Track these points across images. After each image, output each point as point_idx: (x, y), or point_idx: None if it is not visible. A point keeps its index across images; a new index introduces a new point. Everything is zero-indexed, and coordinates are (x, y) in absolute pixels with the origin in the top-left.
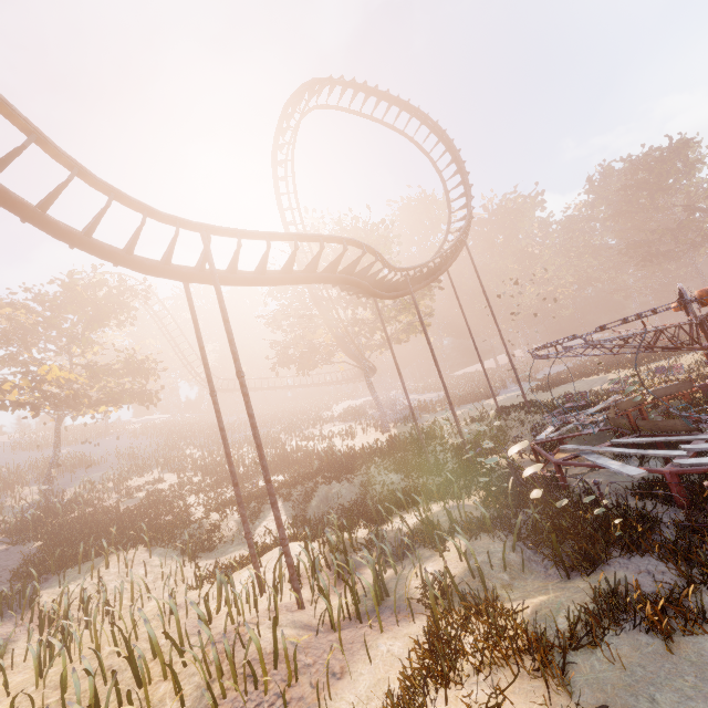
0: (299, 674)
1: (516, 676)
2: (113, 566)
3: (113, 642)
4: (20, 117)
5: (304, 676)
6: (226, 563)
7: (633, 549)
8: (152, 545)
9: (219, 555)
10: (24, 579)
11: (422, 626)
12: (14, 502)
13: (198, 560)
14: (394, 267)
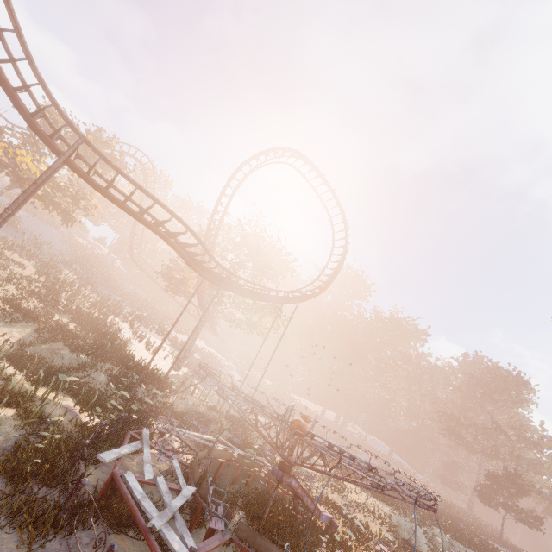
0: None
1: None
2: None
3: None
4: (14, 19)
5: None
6: None
7: (9, 476)
8: None
9: None
10: None
11: None
12: None
13: None
14: (218, 263)
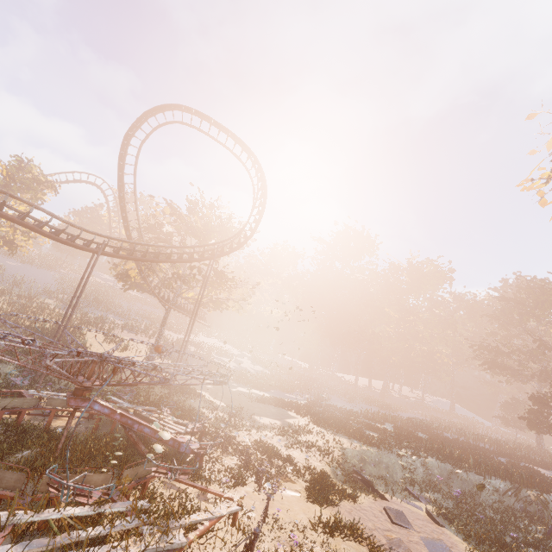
0: None
1: None
2: None
3: None
4: None
5: None
6: None
7: None
8: None
9: None
10: None
11: None
12: None
13: None
14: (81, 228)
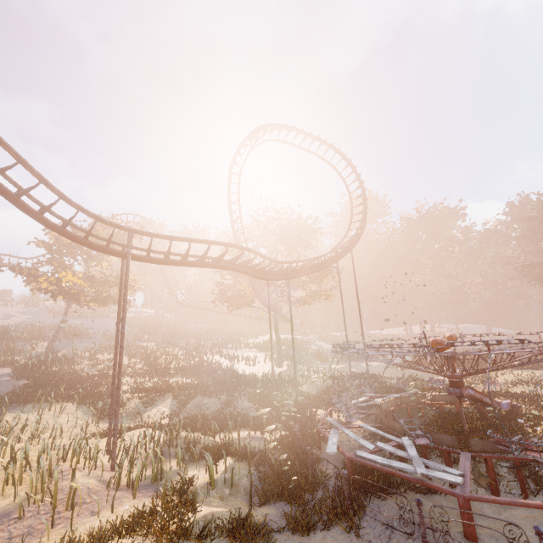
0: (77, 505)
1: (152, 542)
2: (53, 410)
3: (10, 455)
4: (36, 173)
5: (79, 508)
6: None
7: (288, 498)
8: (81, 404)
9: None
10: (0, 403)
11: (157, 503)
12: (31, 350)
13: (102, 422)
14: (275, 261)
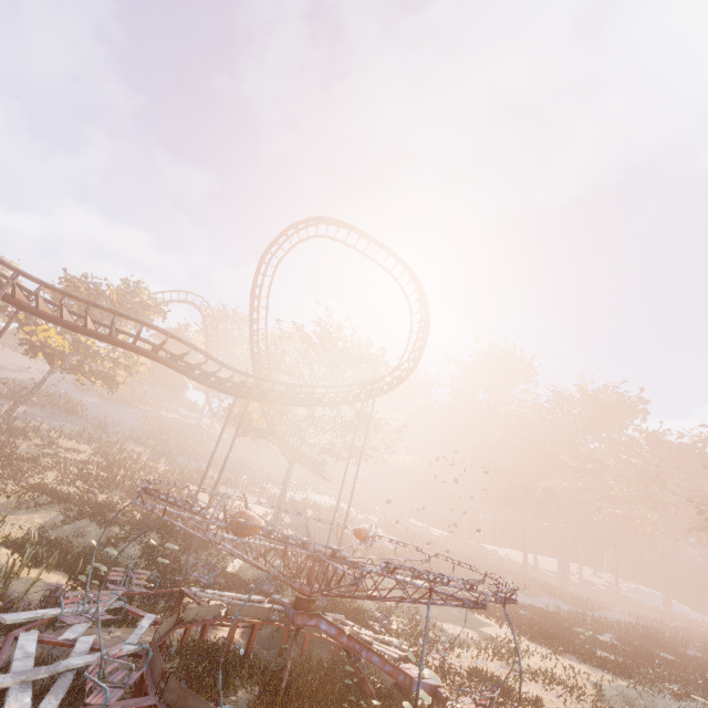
0: None
1: None
2: None
3: None
4: None
5: None
6: None
7: None
8: None
9: None
10: None
11: None
12: None
13: None
14: (233, 369)
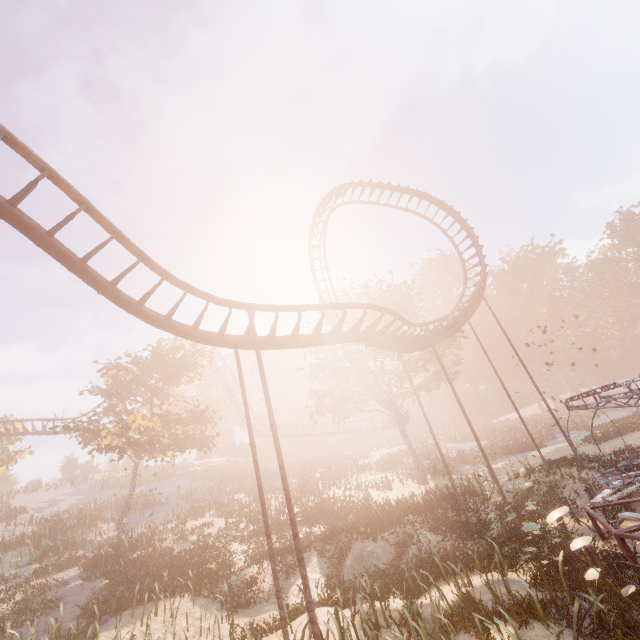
0: None
1: None
2: (160, 614)
3: None
4: (135, 248)
5: None
6: (260, 624)
7: None
8: (195, 594)
9: (255, 614)
10: (89, 617)
11: None
12: (95, 537)
13: (235, 616)
14: (413, 323)
